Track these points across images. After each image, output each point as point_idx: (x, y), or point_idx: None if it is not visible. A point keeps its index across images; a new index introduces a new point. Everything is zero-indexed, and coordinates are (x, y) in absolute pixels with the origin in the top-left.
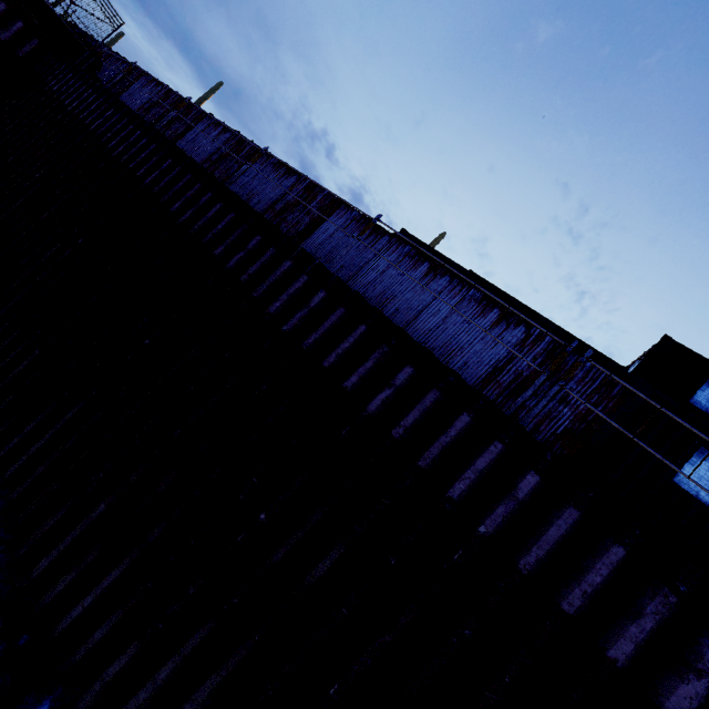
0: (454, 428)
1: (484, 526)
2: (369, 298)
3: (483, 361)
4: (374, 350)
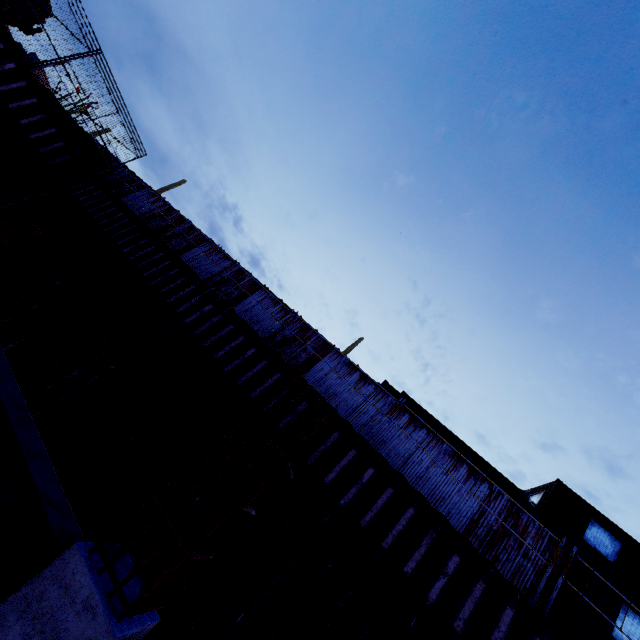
0: (503, 622)
1: None
2: None
3: (462, 513)
4: (424, 534)
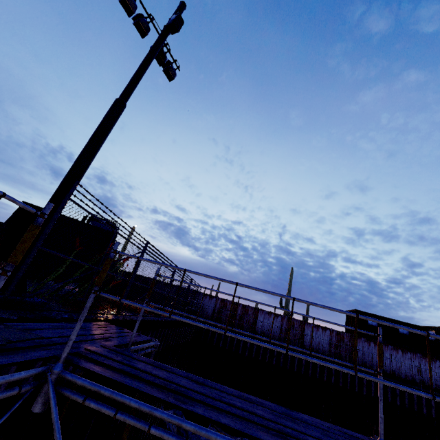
0: None
1: None
2: (394, 370)
3: (438, 376)
4: None
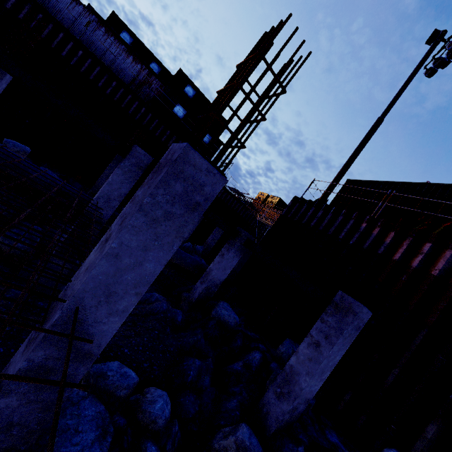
0: (128, 98)
1: (136, 118)
2: (82, 41)
3: (130, 76)
4: (104, 75)
